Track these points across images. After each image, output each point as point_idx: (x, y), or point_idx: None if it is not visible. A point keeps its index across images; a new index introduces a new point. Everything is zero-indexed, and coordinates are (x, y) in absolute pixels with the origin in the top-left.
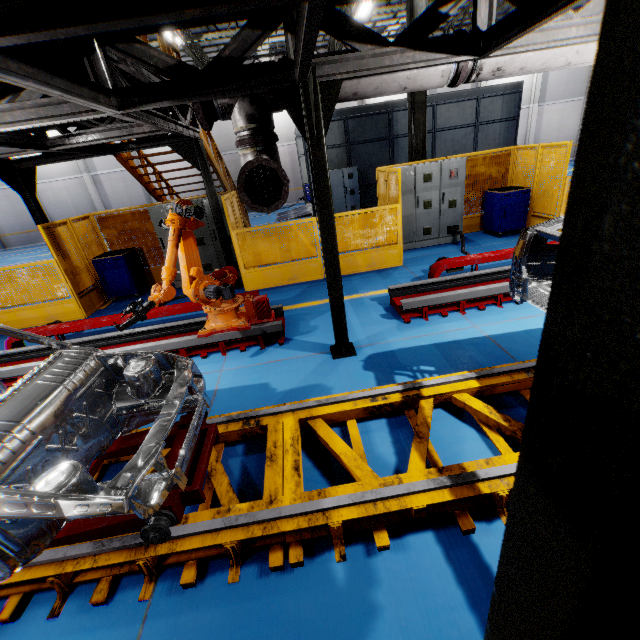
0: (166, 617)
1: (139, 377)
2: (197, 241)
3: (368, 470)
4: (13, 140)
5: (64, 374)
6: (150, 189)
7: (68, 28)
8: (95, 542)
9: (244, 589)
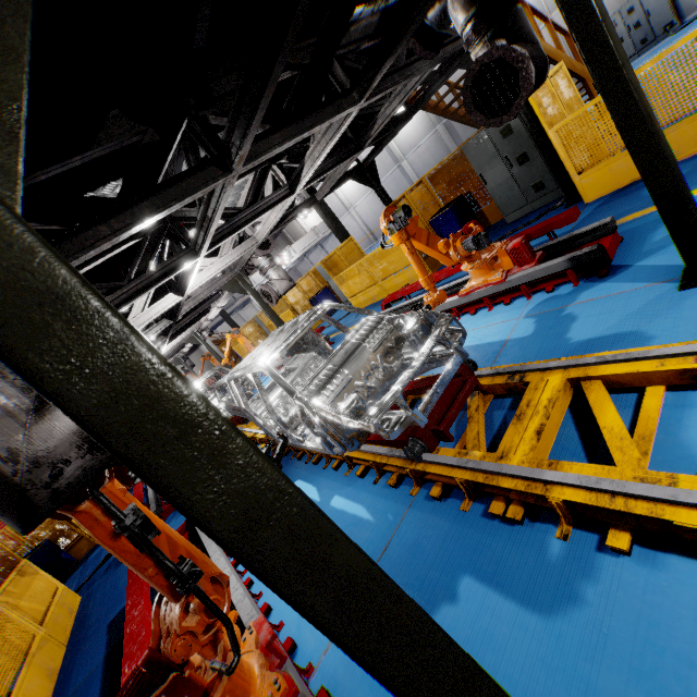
0: (419, 511)
1: (409, 334)
2: (518, 160)
3: (633, 456)
4: (339, 158)
5: (365, 335)
6: (467, 121)
7: (254, 119)
8: (389, 448)
9: (469, 519)
